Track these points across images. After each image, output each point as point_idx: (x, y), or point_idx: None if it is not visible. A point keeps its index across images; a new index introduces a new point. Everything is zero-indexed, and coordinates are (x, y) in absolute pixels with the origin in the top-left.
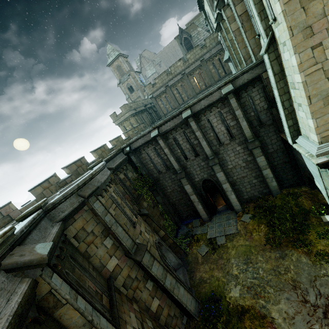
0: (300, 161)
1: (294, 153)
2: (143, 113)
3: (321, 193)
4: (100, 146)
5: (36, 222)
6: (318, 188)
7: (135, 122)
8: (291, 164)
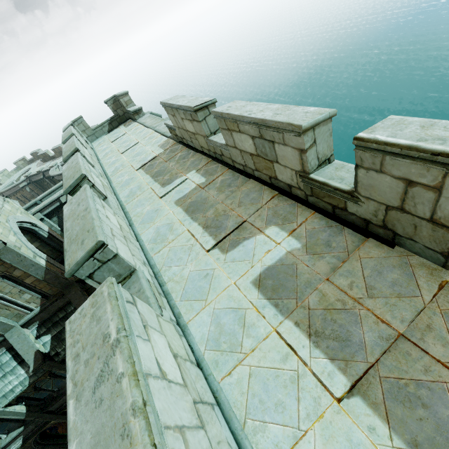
0: None
1: None
2: None
3: None
4: None
5: (49, 170)
6: None
7: None
8: None
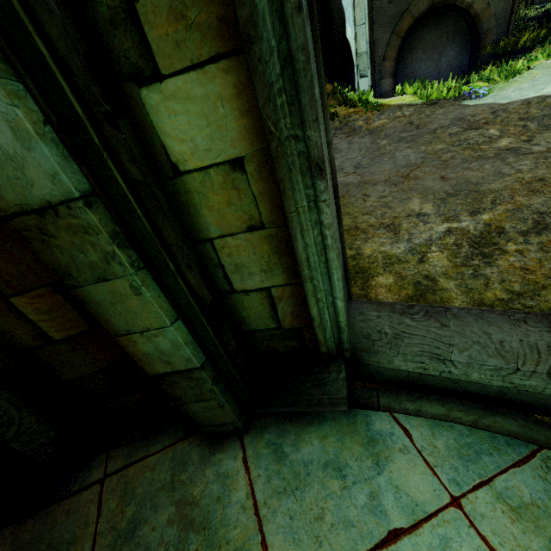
0: (336, 8)
1: (331, 2)
2: None
3: (352, 87)
4: None
5: None
6: (351, 77)
7: None
8: (324, 39)
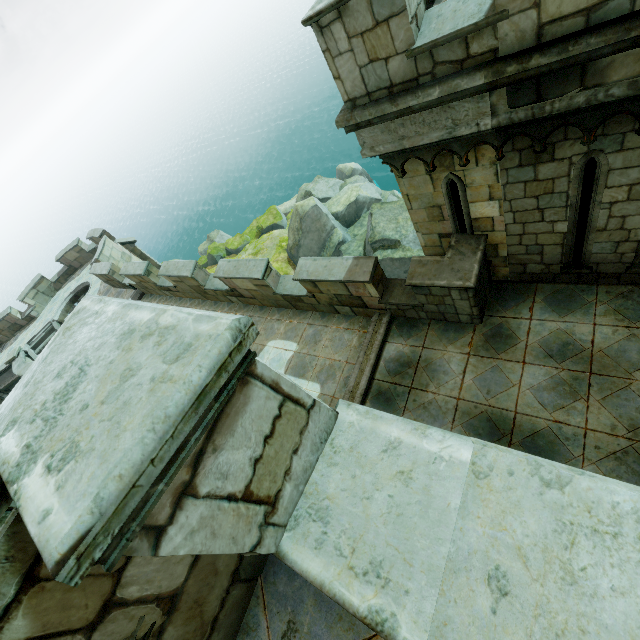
0: None
1: None
2: None
3: None
4: (134, 269)
5: (5, 371)
6: None
7: (420, 208)
8: None
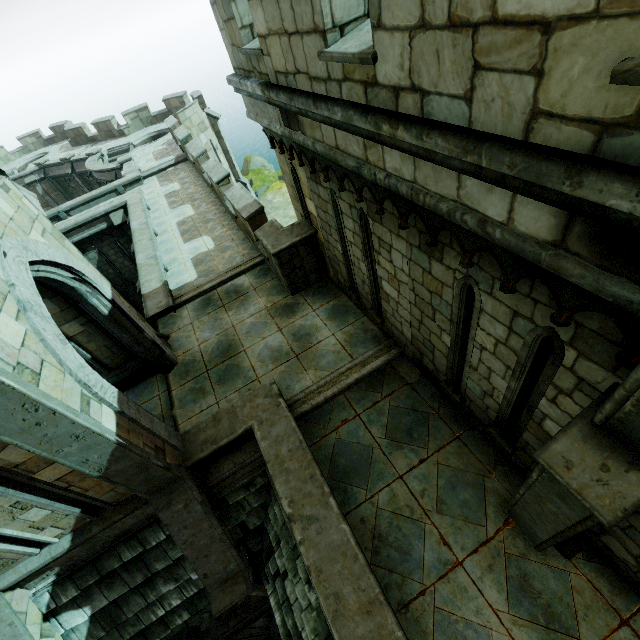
0: None
1: None
2: (419, 230)
3: None
4: (180, 134)
5: (84, 160)
6: None
7: (289, 184)
8: None
